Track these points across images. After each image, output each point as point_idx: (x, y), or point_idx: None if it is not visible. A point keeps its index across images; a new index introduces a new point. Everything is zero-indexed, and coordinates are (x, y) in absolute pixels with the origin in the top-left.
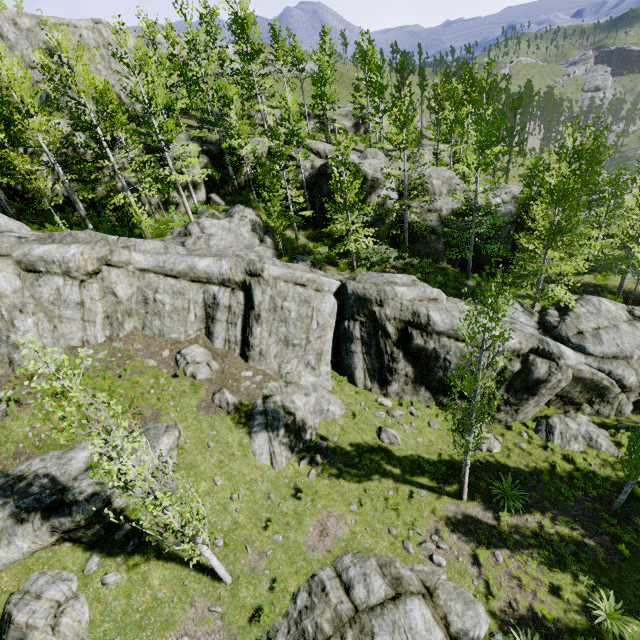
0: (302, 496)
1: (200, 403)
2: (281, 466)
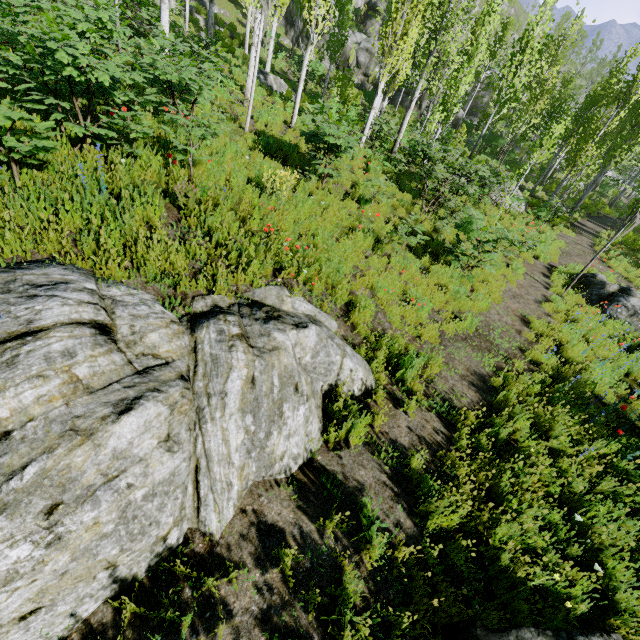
0: None
1: None
2: None
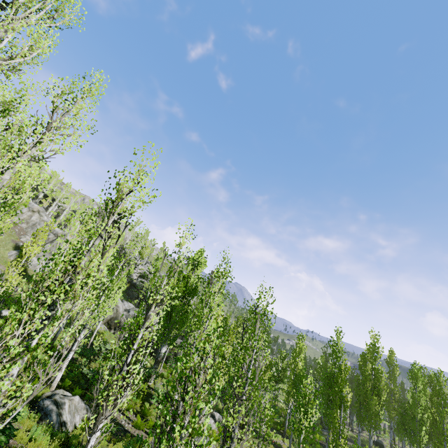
0: (4, 262)
1: (14, 240)
2: (9, 259)
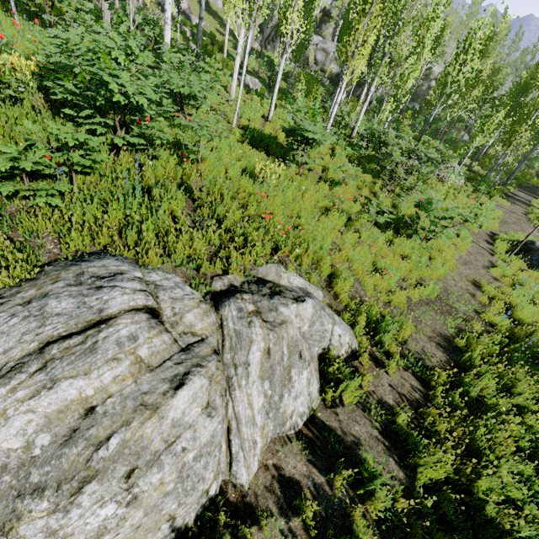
0: None
1: None
2: None
